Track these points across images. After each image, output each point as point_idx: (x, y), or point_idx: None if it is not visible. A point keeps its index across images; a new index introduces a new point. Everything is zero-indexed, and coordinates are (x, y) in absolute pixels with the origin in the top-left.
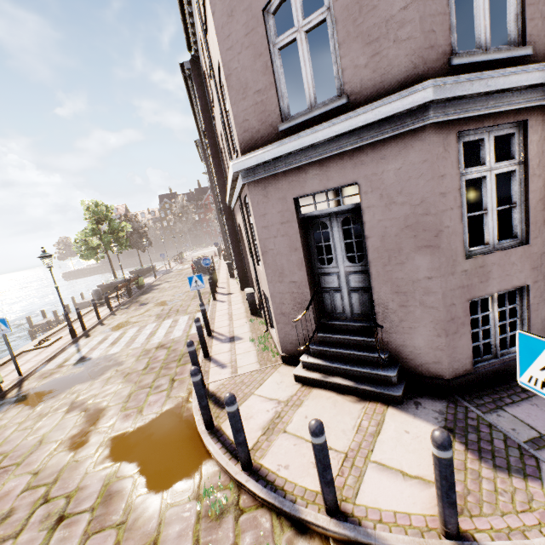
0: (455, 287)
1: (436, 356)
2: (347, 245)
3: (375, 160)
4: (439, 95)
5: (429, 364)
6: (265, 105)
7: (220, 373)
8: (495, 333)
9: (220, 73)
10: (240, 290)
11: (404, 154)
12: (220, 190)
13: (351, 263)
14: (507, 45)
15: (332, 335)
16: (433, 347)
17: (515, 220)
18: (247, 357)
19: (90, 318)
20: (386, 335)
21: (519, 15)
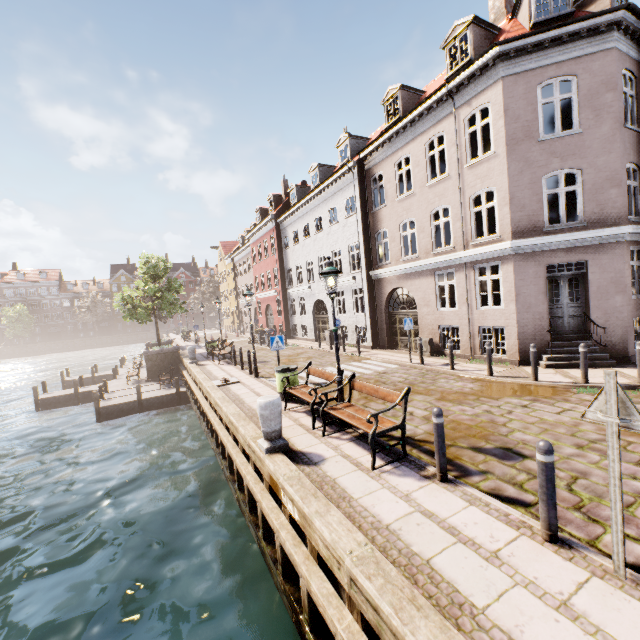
0: (629, 311)
1: (623, 345)
2: (568, 292)
3: (598, 252)
4: (632, 231)
5: (619, 350)
6: (535, 217)
7: (485, 372)
8: (636, 338)
9: (479, 192)
10: (371, 349)
11: (612, 251)
12: (366, 261)
13: (571, 302)
14: (637, 217)
15: (560, 342)
16: (621, 340)
17: (639, 286)
18: (486, 367)
19: (220, 370)
20: (596, 337)
21: (639, 207)
